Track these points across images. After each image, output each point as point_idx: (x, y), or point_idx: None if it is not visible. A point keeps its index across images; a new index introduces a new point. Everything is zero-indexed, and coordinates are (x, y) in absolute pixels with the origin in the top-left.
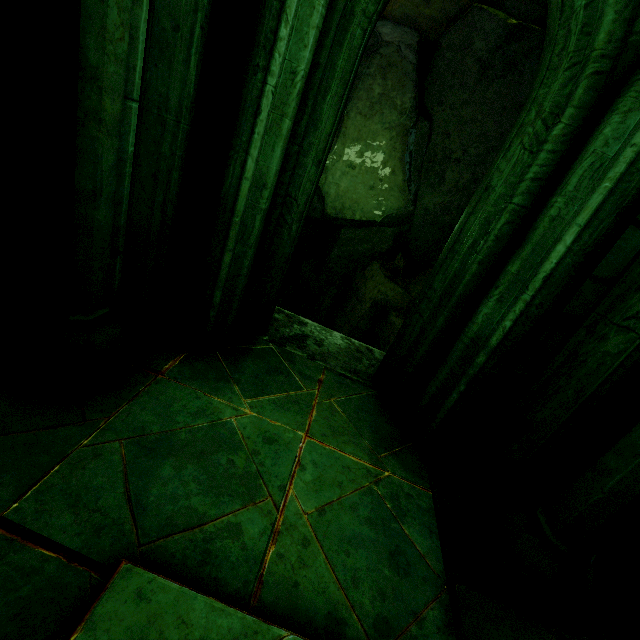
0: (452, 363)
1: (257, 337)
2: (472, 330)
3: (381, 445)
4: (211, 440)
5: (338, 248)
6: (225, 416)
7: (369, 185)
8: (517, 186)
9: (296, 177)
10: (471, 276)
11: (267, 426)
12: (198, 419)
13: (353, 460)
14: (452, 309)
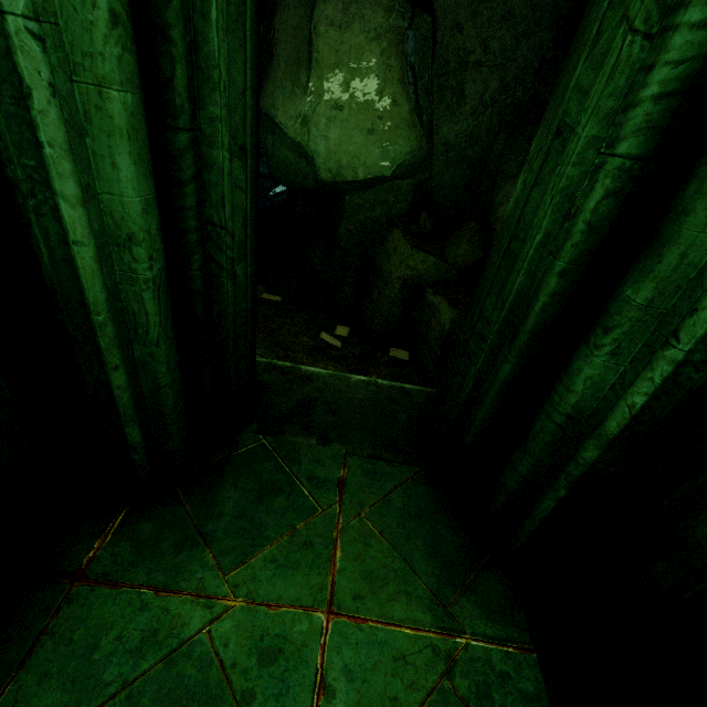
0: (538, 451)
1: (239, 431)
2: (567, 403)
3: (446, 580)
4: (167, 702)
5: (346, 221)
6: (191, 631)
7: (366, 128)
8: (623, 117)
9: (210, 188)
10: (548, 297)
11: (263, 623)
12: (144, 660)
13: (408, 635)
14: (522, 351)
